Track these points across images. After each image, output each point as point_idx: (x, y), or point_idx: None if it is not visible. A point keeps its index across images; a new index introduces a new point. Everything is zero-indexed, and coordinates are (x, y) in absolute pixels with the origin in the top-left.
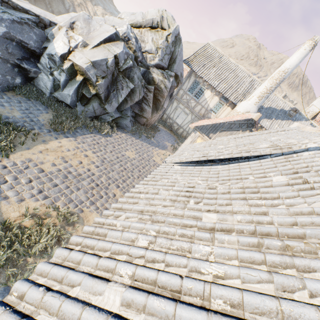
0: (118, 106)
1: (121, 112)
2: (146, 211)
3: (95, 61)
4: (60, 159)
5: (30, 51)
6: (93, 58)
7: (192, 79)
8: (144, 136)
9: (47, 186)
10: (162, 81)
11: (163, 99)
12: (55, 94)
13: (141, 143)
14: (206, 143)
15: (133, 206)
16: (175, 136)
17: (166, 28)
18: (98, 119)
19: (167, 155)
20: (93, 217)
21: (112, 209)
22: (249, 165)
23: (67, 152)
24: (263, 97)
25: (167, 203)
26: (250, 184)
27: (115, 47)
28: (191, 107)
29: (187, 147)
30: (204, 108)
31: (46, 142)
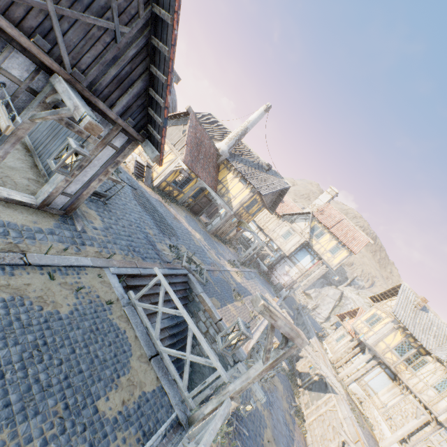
0: None
1: None
2: None
3: None
4: None
5: None
6: None
7: None
8: None
9: None
10: None
11: None
12: None
13: None
14: None
15: None
16: None
17: None
18: None
19: None
20: None
21: None
22: None
23: None
24: (232, 139)
25: None
26: None
27: None
28: None
29: None
30: None
31: None
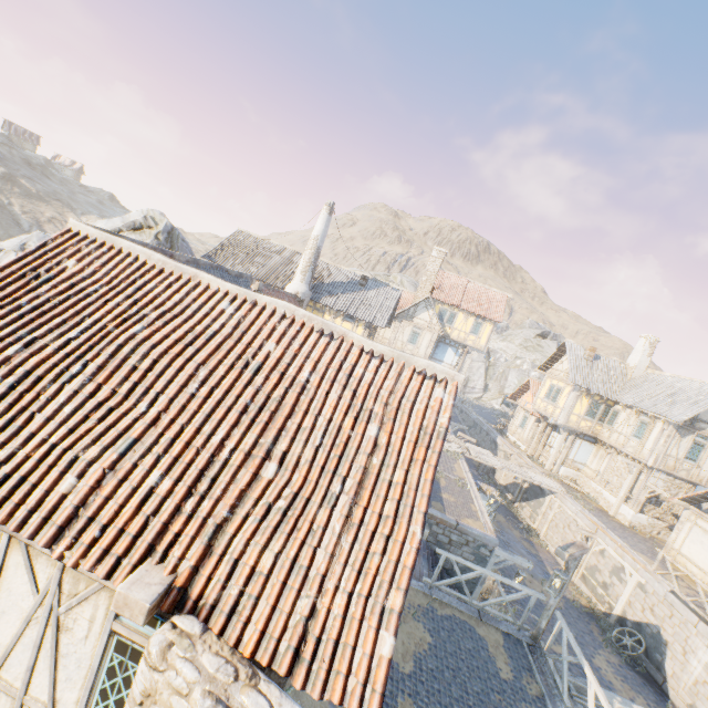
0: None
1: None
2: None
3: None
4: None
5: None
6: None
7: None
8: None
9: None
10: None
11: None
12: None
13: None
14: None
15: None
16: None
17: (154, 227)
18: None
19: None
20: None
21: None
22: None
23: None
24: (307, 272)
25: None
26: None
27: None
28: None
29: None
30: None
31: None
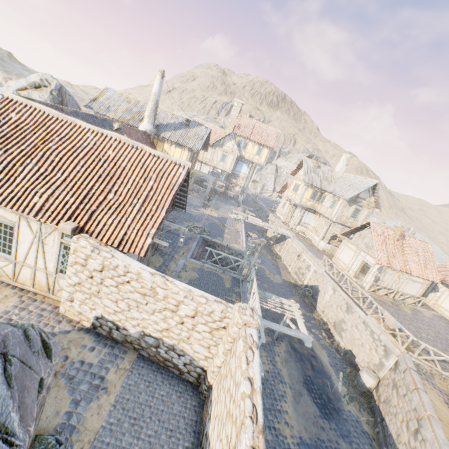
0: None
1: None
2: None
3: None
4: None
5: None
6: None
7: None
8: None
9: None
10: None
11: None
12: None
13: None
14: None
15: None
16: None
17: (48, 86)
18: None
19: None
20: None
21: None
22: None
23: None
24: (151, 117)
25: None
26: None
27: None
28: None
29: None
30: None
31: None
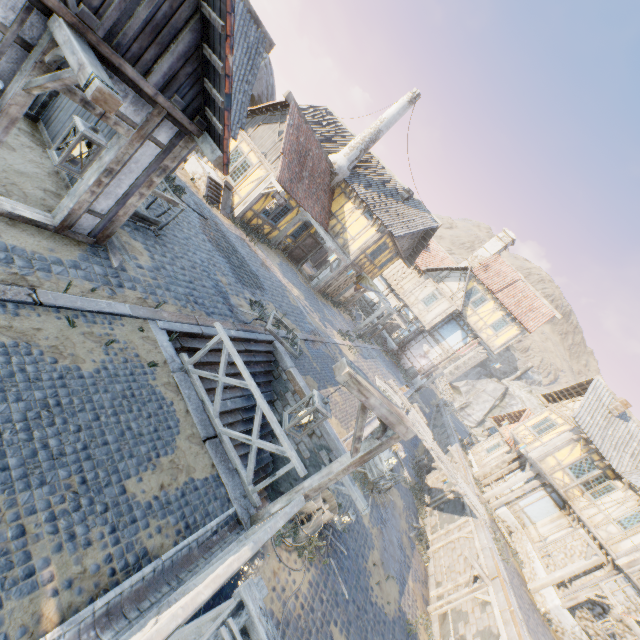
0: None
1: None
2: None
3: None
4: None
5: None
6: None
7: None
8: None
9: None
10: None
11: None
12: None
13: None
14: None
15: None
16: None
17: None
18: None
19: None
20: None
21: None
22: None
23: None
24: (355, 148)
25: None
26: None
27: None
28: None
29: None
30: None
31: None
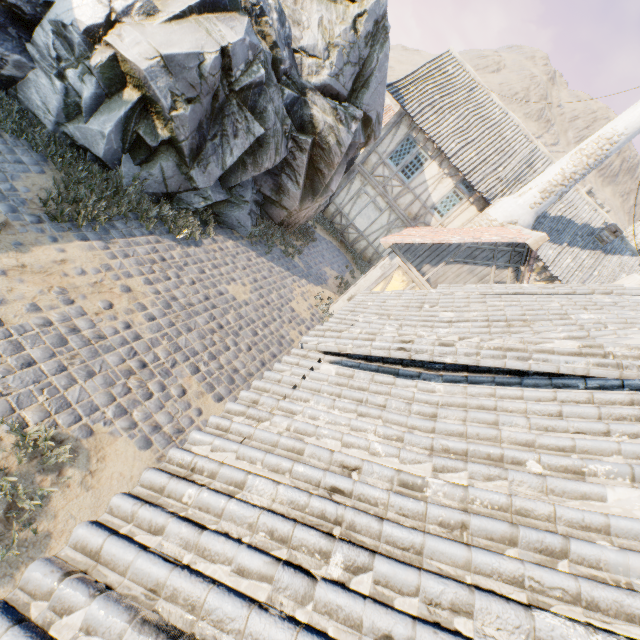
0: (223, 176)
1: (231, 191)
2: (168, 594)
3: (171, 55)
4: (55, 294)
5: (6, 6)
6: (166, 47)
7: (401, 132)
8: (278, 251)
9: (3, 364)
10: (332, 127)
11: (331, 170)
12: (69, 128)
13: (270, 267)
14: (413, 296)
15: (136, 557)
16: (349, 255)
17: None
18: (172, 201)
19: (324, 298)
20: (118, 449)
21: (70, 548)
22: (525, 406)
23: (77, 278)
24: (552, 194)
25: (253, 561)
26: (534, 505)
27: (226, 26)
28: (391, 195)
29: (365, 301)
30: (418, 202)
31: (23, 247)
